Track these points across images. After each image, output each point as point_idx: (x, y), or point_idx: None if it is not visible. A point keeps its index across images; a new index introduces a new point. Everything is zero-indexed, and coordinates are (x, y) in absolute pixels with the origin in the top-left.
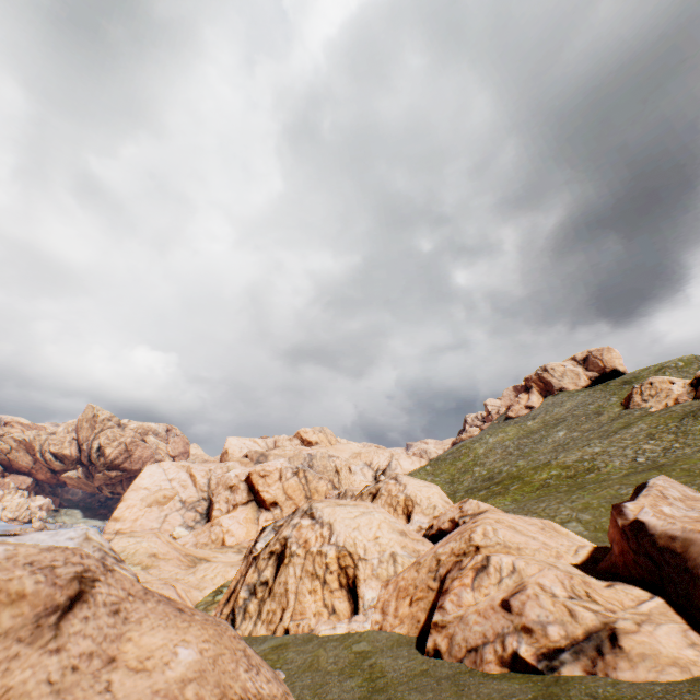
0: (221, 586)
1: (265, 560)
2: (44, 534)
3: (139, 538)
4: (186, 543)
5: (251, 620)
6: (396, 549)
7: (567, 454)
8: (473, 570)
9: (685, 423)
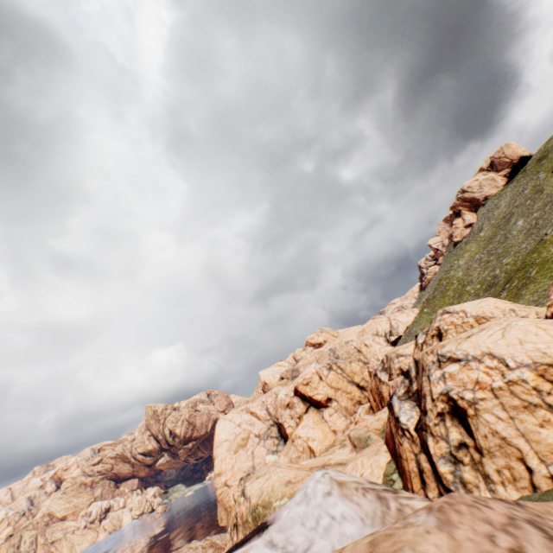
0: (385, 476)
1: (439, 425)
2: (295, 506)
3: (266, 476)
4: None
5: (479, 490)
6: None
7: (552, 226)
8: None
9: None
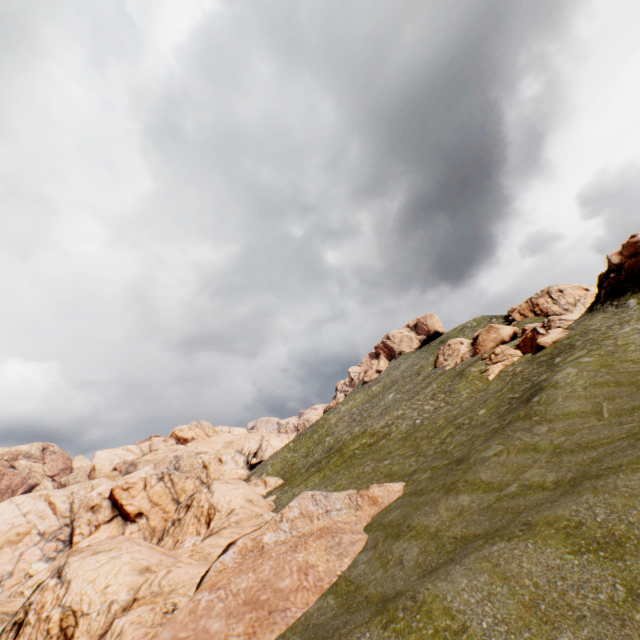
0: None
1: (7, 633)
2: None
3: None
4: (38, 581)
5: None
6: (120, 595)
7: (380, 420)
8: (99, 637)
9: (454, 383)
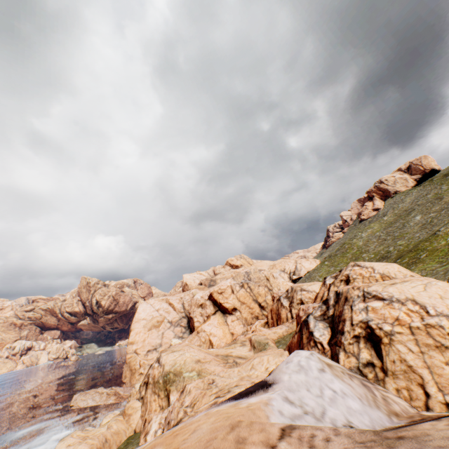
0: None
1: (353, 345)
2: (294, 373)
3: (180, 352)
4: None
5: None
6: None
7: (446, 226)
8: None
9: None
